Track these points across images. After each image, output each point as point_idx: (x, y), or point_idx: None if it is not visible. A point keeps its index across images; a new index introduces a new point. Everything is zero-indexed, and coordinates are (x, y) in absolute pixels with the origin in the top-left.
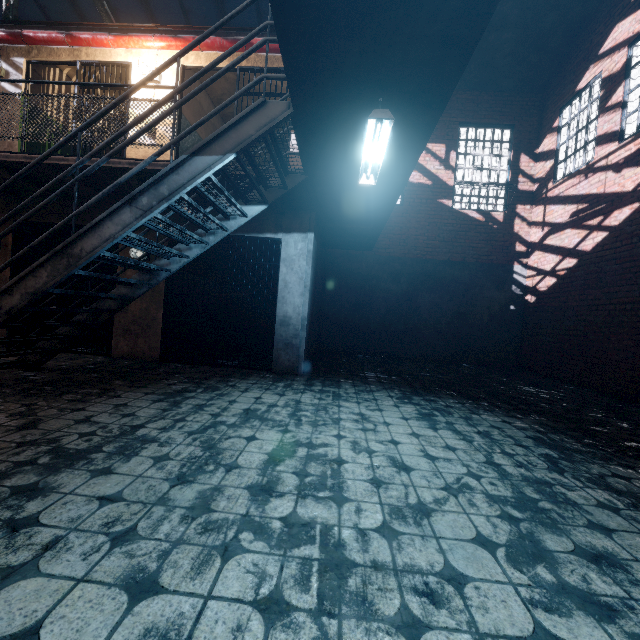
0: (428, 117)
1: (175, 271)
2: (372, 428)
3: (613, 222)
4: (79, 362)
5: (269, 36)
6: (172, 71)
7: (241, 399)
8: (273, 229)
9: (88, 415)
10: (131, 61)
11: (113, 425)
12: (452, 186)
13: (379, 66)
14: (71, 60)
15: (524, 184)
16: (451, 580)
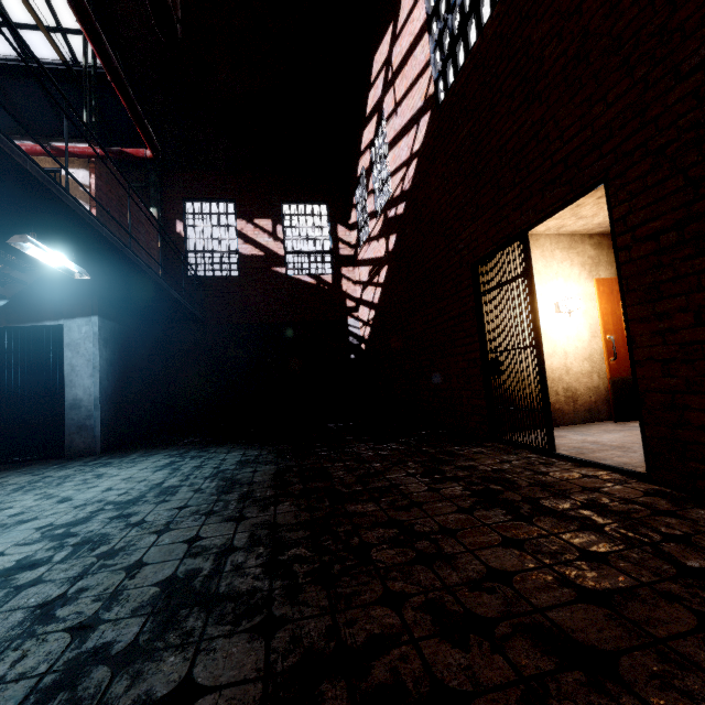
0: (91, 232)
1: None
2: (91, 482)
3: (382, 280)
4: None
5: None
6: None
7: None
8: (53, 316)
9: None
10: None
11: None
12: (283, 255)
13: (5, 208)
14: None
15: (344, 250)
16: None
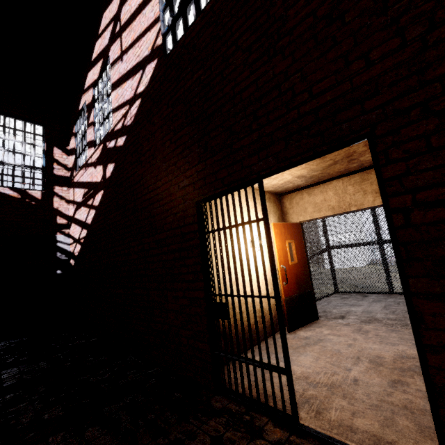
0: None
1: None
2: None
3: (96, 203)
4: None
5: None
6: None
7: None
8: None
9: None
10: None
11: None
12: None
13: None
14: None
15: (60, 170)
16: None
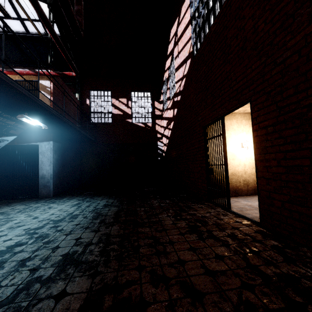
0: (48, 112)
1: None
2: (46, 210)
3: (171, 127)
4: None
5: None
6: None
7: (5, 209)
8: (35, 141)
9: None
10: None
11: None
12: (131, 114)
13: (15, 104)
14: None
15: (157, 112)
16: (1, 236)
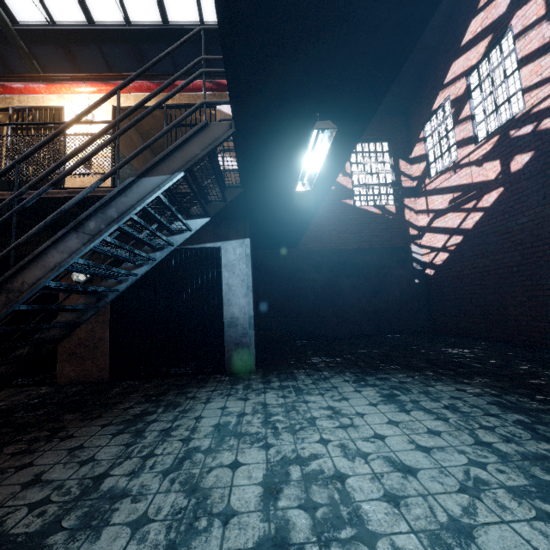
0: (357, 127)
1: (123, 290)
2: (349, 423)
3: (485, 204)
4: (20, 398)
5: (204, 68)
6: (104, 111)
7: (207, 413)
8: (212, 239)
9: (37, 472)
10: (63, 105)
11: (70, 481)
12: (351, 189)
13: (318, 83)
14: (3, 107)
15: (406, 182)
16: None
